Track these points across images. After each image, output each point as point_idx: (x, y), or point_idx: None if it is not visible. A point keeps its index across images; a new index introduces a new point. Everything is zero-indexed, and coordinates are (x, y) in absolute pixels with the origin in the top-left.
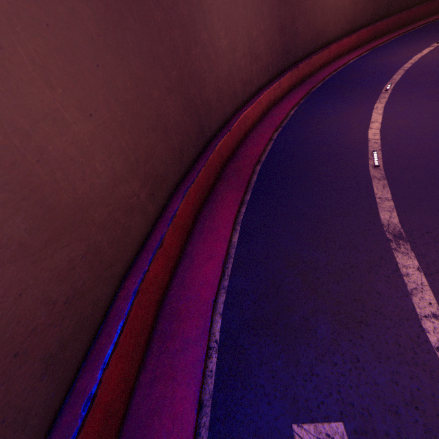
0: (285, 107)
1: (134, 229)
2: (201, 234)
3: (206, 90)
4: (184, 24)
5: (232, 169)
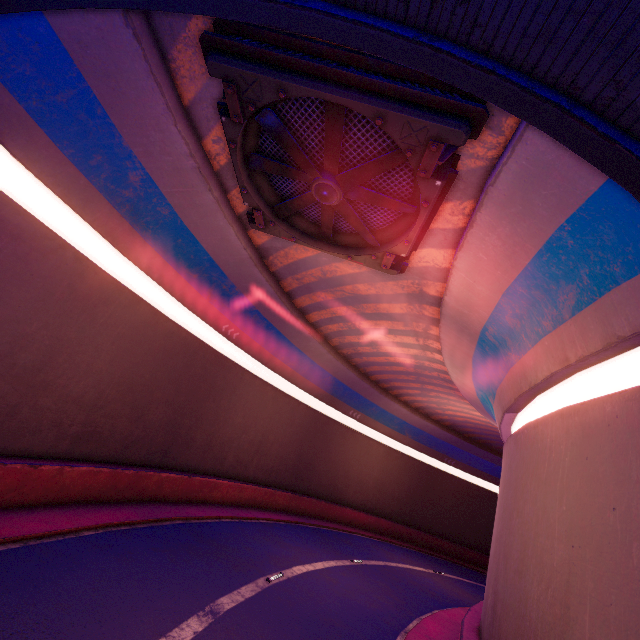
0: (263, 514)
1: (40, 438)
2: (65, 510)
3: (198, 431)
4: (214, 386)
5: (158, 505)
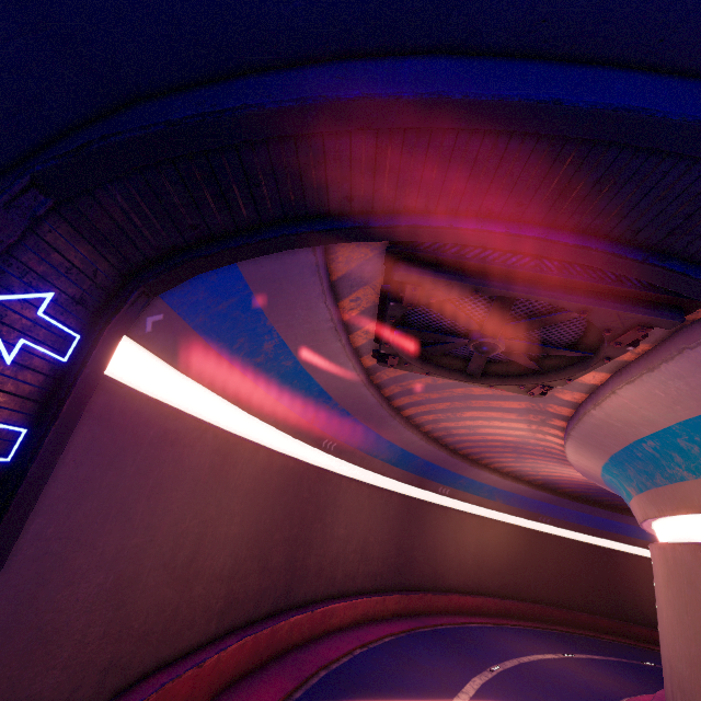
0: (382, 629)
1: (195, 629)
2: (230, 700)
3: (311, 558)
4: (319, 505)
5: (295, 657)
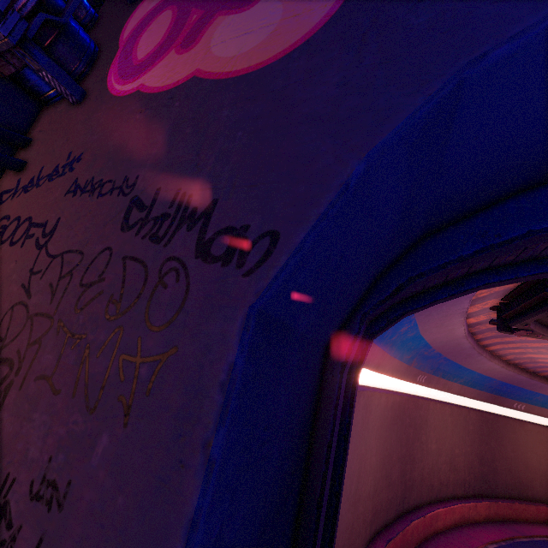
0: (482, 535)
1: (360, 537)
2: None
3: (415, 470)
4: (416, 427)
5: None
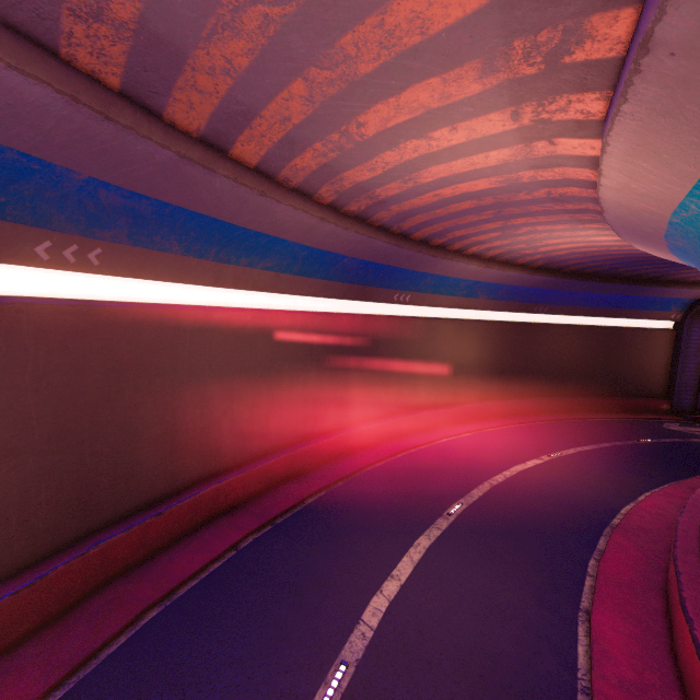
0: (309, 485)
1: None
2: None
3: (135, 446)
4: (119, 368)
5: (109, 597)
